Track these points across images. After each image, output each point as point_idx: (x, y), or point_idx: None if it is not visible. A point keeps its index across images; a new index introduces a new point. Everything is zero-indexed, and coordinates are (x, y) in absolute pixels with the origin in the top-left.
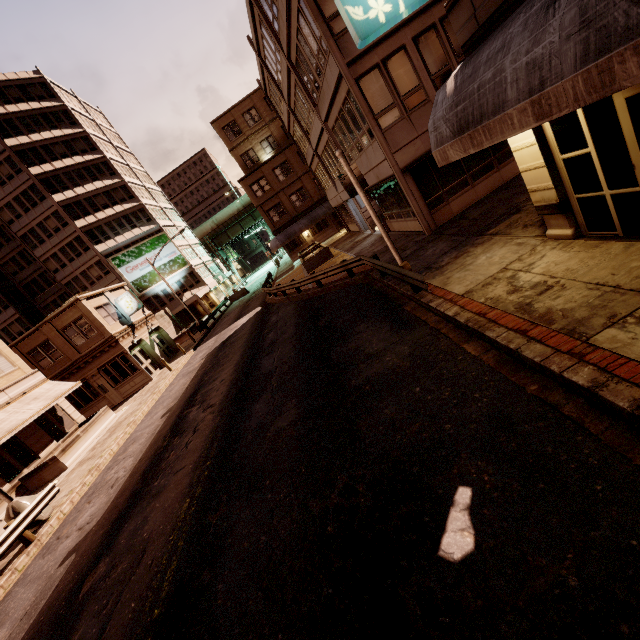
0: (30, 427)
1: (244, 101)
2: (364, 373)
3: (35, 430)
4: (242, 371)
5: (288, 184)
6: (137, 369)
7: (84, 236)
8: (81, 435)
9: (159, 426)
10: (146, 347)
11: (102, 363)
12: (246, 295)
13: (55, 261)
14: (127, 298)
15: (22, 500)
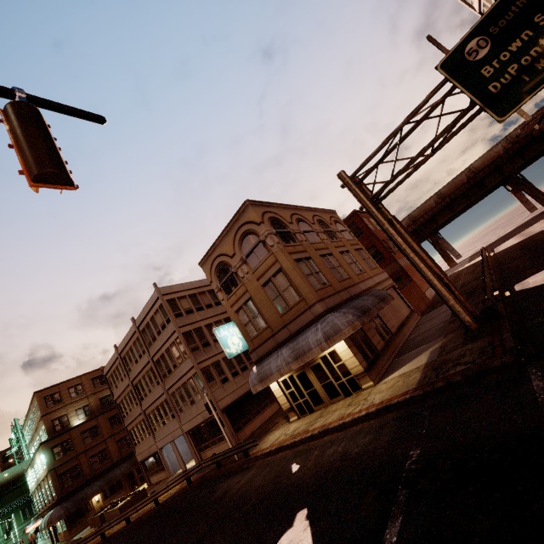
0: None
1: (74, 379)
2: (238, 485)
3: None
4: None
5: (93, 445)
6: None
7: None
8: None
9: None
10: None
11: None
12: None
13: None
14: None
15: None
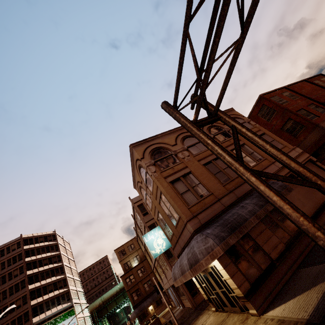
0: None
1: (129, 241)
2: None
3: None
4: None
5: (143, 278)
6: None
7: (31, 311)
8: None
9: None
10: None
11: None
12: None
13: None
14: None
15: None
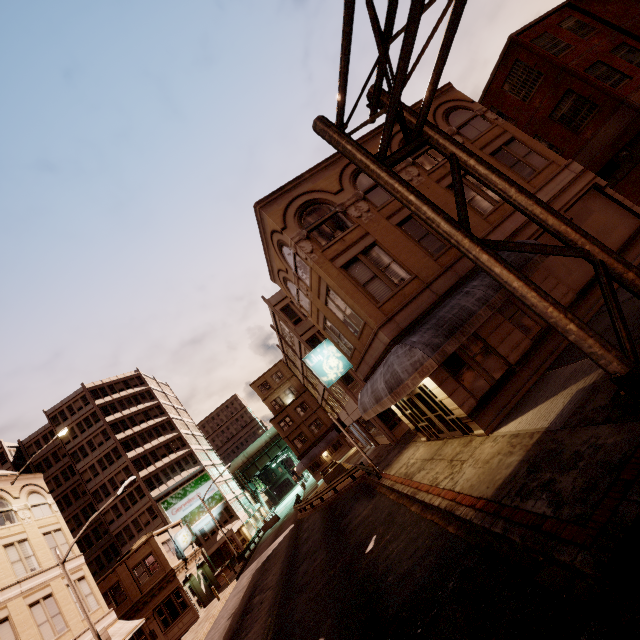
0: None
1: (272, 368)
2: (354, 523)
3: None
4: (288, 561)
5: (307, 417)
6: (187, 605)
7: (143, 484)
8: None
9: (228, 623)
10: (194, 583)
11: (158, 602)
12: (278, 522)
13: (113, 512)
14: (184, 532)
15: None
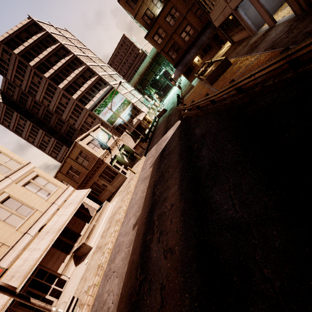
0: (72, 219)
1: None
2: None
3: (75, 220)
4: (190, 201)
5: (177, 25)
6: (117, 173)
7: (78, 103)
8: (95, 224)
9: (132, 243)
10: (119, 158)
11: (99, 173)
12: (166, 112)
13: (72, 119)
14: (101, 133)
15: (57, 309)
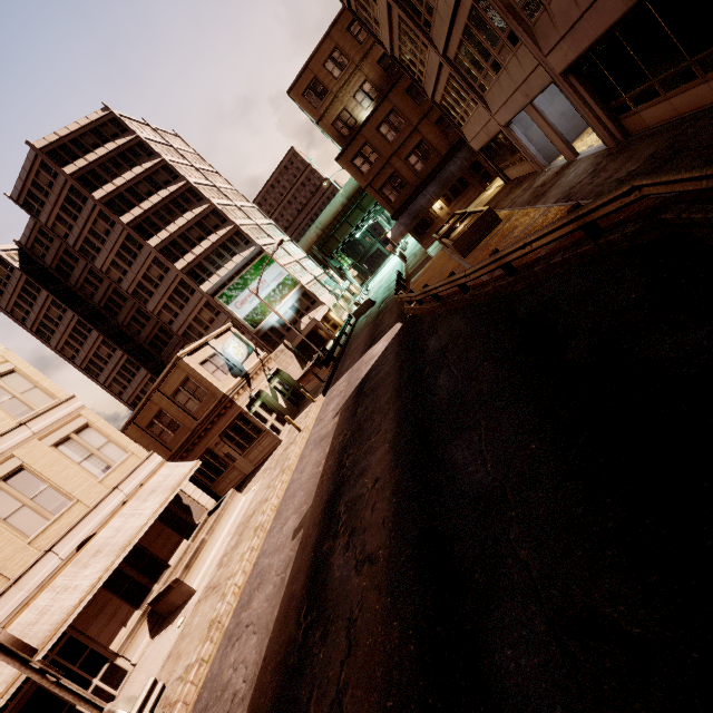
0: (153, 528)
1: (322, 45)
2: None
3: (160, 530)
4: (410, 468)
5: (401, 142)
6: (261, 430)
7: (187, 278)
8: (206, 538)
9: (290, 563)
10: (267, 399)
11: (222, 428)
12: (372, 307)
13: (167, 312)
14: (234, 343)
15: (116, 708)
